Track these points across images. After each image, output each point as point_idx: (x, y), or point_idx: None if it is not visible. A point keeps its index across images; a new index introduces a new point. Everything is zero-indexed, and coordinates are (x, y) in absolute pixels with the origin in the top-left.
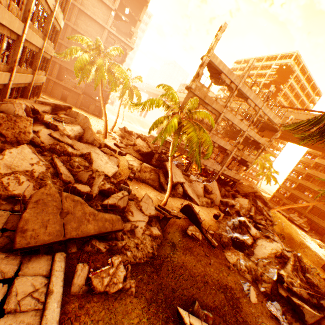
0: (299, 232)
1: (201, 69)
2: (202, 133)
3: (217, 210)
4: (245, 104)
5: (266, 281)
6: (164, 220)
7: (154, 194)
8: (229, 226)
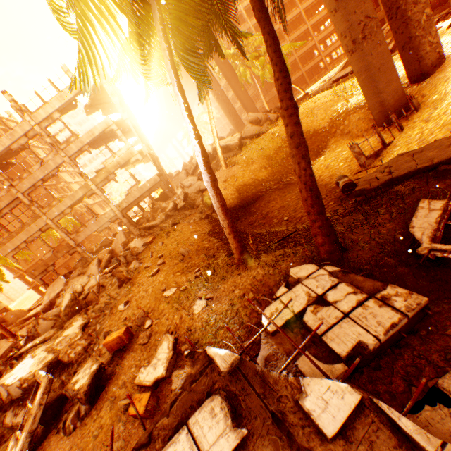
0: None
1: None
2: None
3: None
4: None
5: None
6: None
7: None
8: None
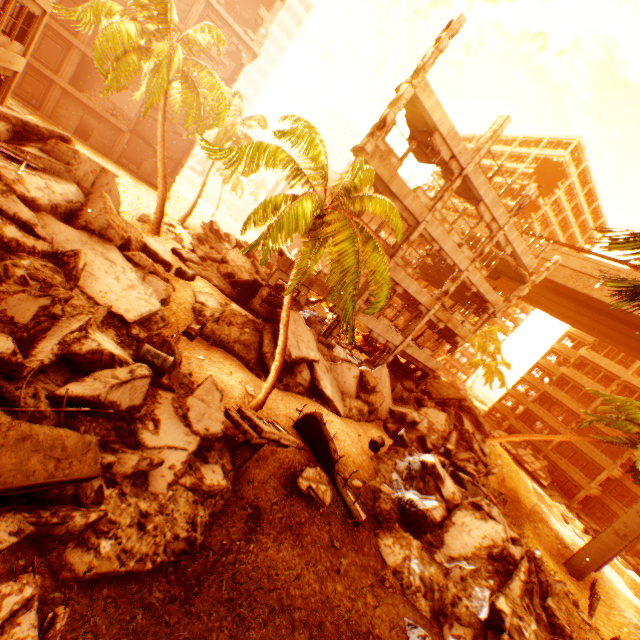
0: (531, 488)
1: (392, 112)
2: (370, 252)
3: (379, 431)
4: (469, 221)
5: (463, 620)
6: (247, 447)
7: (241, 378)
8: (399, 471)
